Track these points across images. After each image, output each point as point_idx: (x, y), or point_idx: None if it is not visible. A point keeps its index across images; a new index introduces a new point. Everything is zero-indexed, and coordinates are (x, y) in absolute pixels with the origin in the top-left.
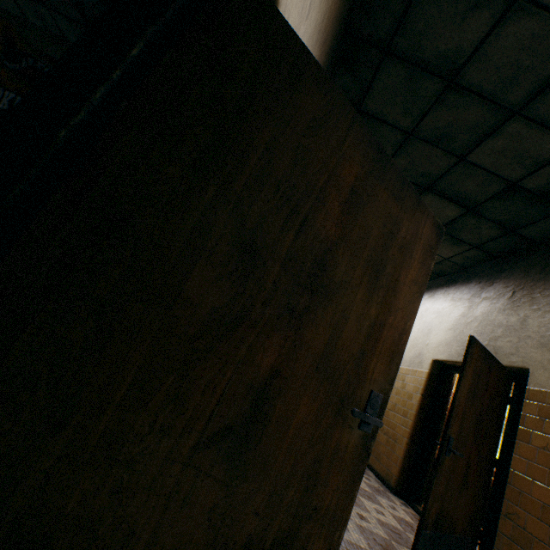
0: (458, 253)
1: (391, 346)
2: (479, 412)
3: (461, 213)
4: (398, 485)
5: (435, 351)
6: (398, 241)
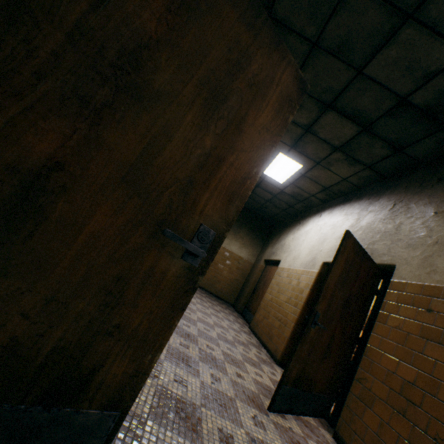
0: (354, 173)
1: (231, 187)
2: (348, 296)
3: (358, 132)
4: (282, 359)
5: (326, 255)
6: (248, 76)
